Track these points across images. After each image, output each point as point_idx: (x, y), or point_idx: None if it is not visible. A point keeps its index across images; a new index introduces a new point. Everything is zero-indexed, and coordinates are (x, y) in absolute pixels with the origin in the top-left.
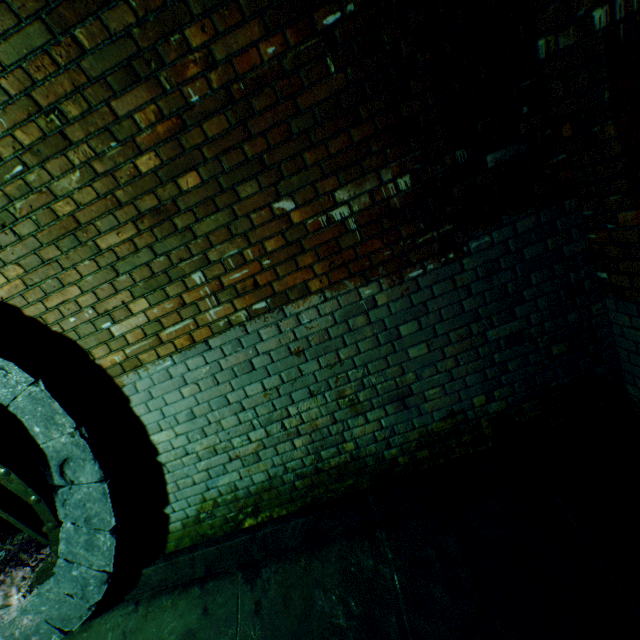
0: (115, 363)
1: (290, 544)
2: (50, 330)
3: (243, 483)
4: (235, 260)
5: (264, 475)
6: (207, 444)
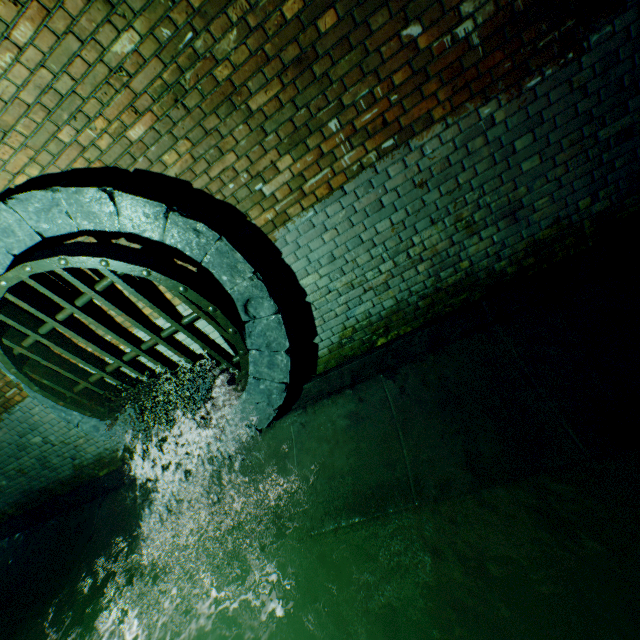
0: (267, 221)
1: (417, 351)
2: (214, 199)
3: (375, 310)
4: (366, 101)
5: (392, 301)
6: (345, 281)
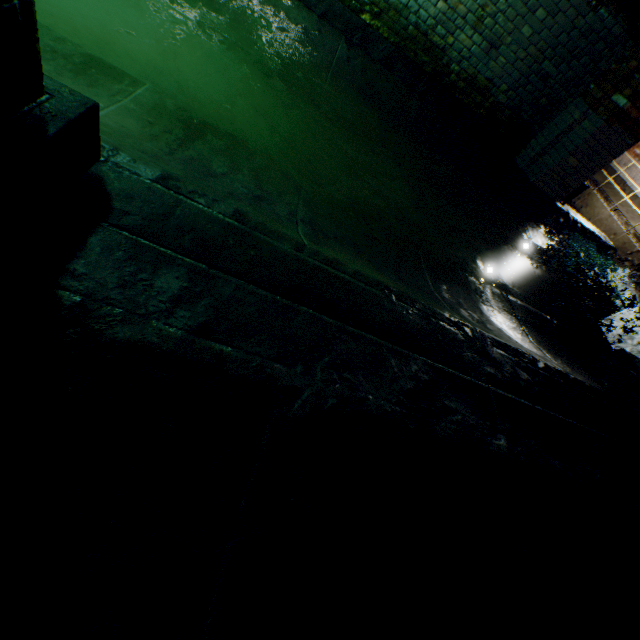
0: None
1: (374, 55)
2: None
3: None
4: None
5: (406, 1)
6: None
